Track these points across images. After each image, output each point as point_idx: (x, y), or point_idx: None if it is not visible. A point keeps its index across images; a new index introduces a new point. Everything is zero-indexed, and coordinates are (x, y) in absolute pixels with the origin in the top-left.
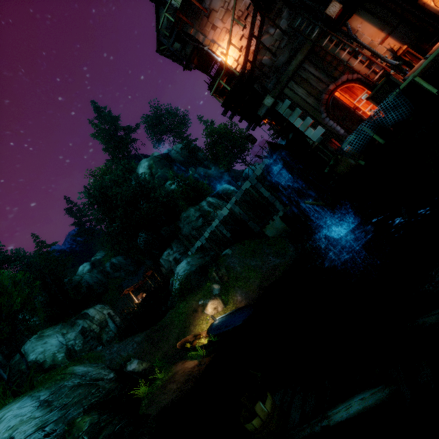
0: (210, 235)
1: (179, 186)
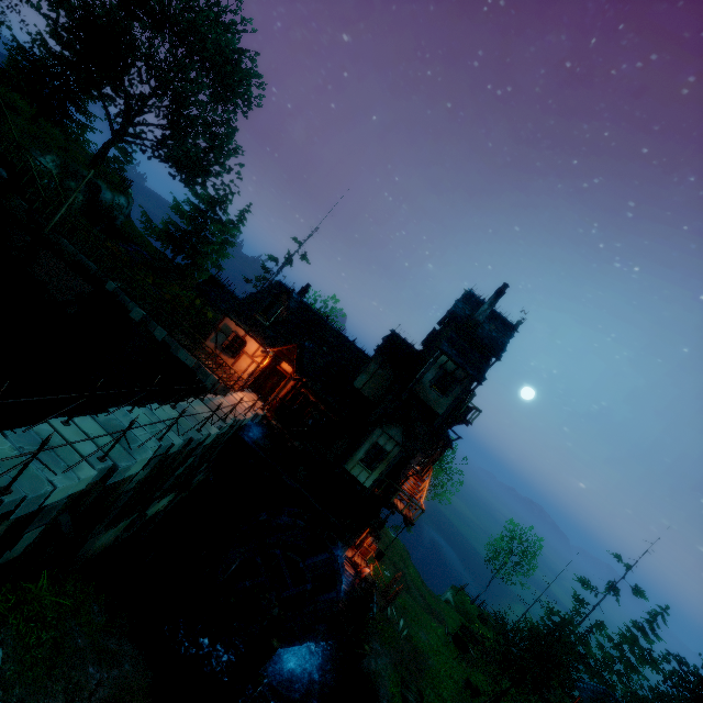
0: None
1: None
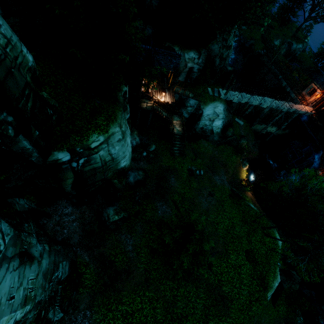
0: (243, 103)
1: None
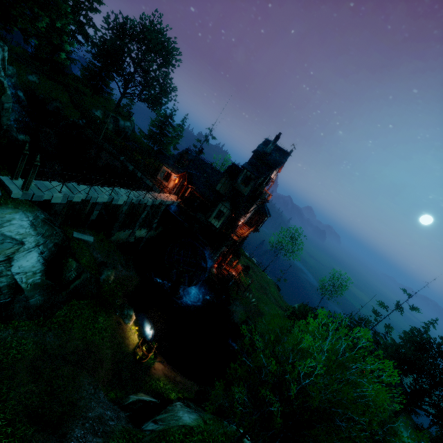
0: (78, 201)
1: None
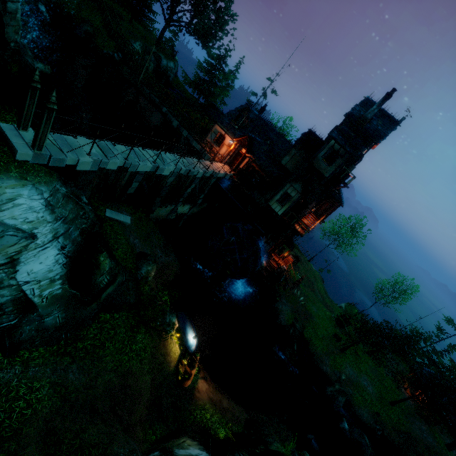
0: (113, 169)
1: None
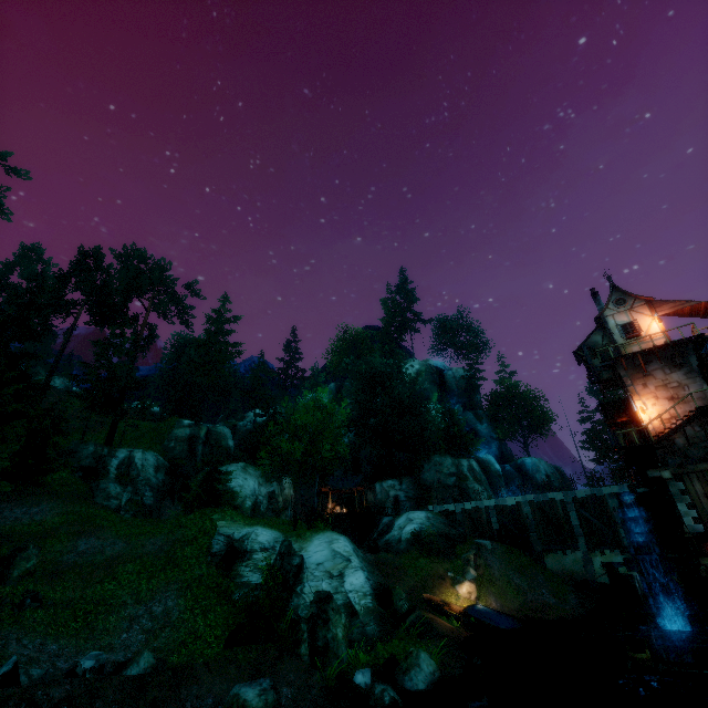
0: (471, 509)
1: (445, 422)
